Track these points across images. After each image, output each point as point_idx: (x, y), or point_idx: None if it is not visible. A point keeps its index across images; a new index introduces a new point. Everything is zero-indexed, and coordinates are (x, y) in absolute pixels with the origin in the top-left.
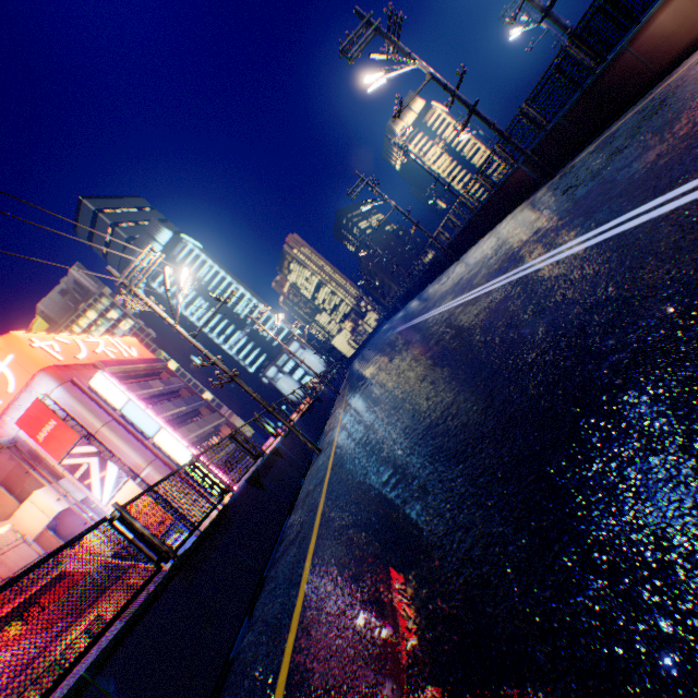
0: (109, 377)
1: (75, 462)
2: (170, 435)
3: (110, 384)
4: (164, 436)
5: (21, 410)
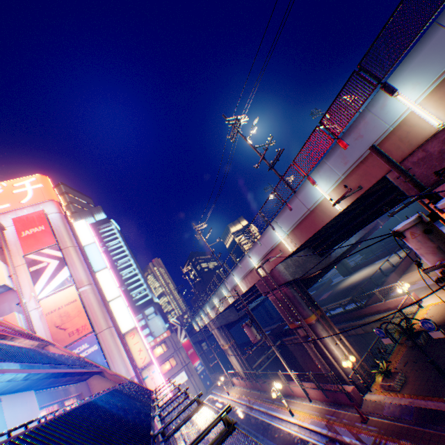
0: (88, 225)
1: (38, 259)
2: (110, 274)
3: (87, 228)
4: (105, 274)
5: (18, 216)
